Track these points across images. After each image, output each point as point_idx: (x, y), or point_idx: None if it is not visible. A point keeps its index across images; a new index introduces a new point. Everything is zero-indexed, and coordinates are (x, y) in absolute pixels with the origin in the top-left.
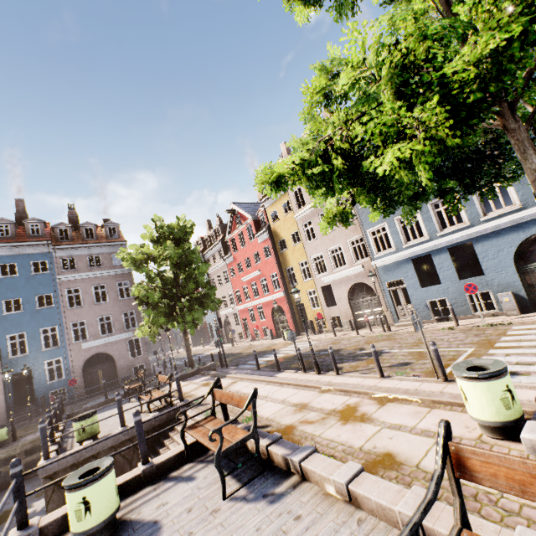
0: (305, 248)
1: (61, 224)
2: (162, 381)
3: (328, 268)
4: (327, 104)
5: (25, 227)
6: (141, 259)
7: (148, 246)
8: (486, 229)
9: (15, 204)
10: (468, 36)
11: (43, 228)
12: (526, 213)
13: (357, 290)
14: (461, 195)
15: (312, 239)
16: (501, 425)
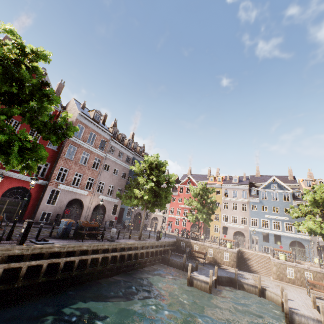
0: (221, 210)
1: (146, 153)
2: (226, 240)
3: (229, 221)
4: (310, 217)
5: (139, 148)
6: (197, 193)
7: (198, 189)
8: (285, 234)
9: (132, 134)
10: (323, 219)
11: (142, 151)
12: (295, 235)
13: (237, 233)
14: (313, 234)
15: (226, 209)
16: (320, 264)
